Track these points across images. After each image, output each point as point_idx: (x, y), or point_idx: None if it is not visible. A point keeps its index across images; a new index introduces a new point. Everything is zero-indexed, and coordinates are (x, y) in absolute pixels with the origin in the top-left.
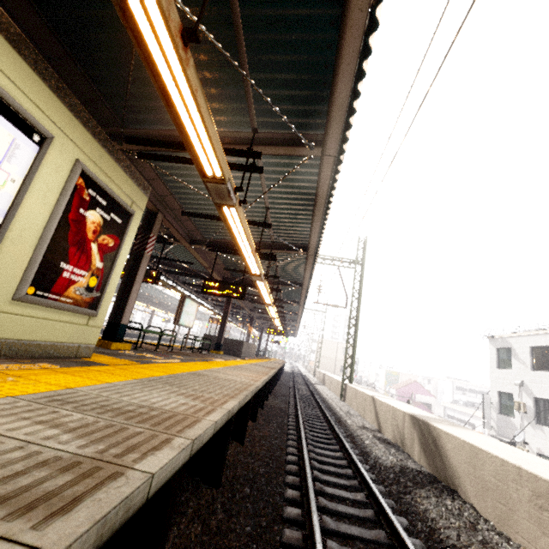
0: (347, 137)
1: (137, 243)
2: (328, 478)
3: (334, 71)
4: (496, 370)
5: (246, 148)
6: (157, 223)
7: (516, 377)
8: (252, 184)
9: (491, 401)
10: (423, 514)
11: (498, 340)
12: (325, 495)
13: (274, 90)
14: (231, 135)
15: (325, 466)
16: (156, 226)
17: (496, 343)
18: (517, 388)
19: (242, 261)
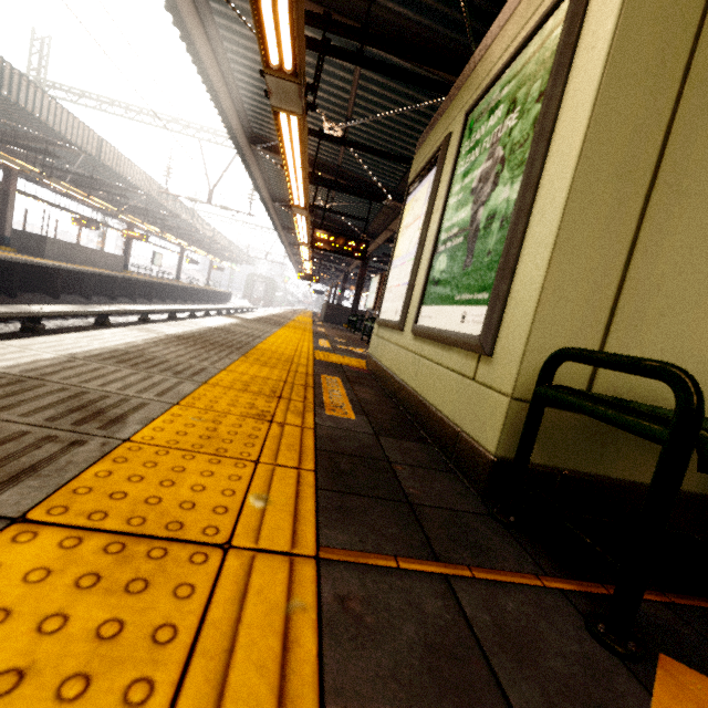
0: None
1: None
2: None
3: None
4: None
5: None
6: None
7: None
8: None
9: None
10: None
11: None
12: None
13: None
14: None
15: None
16: None
17: None
18: None
19: None
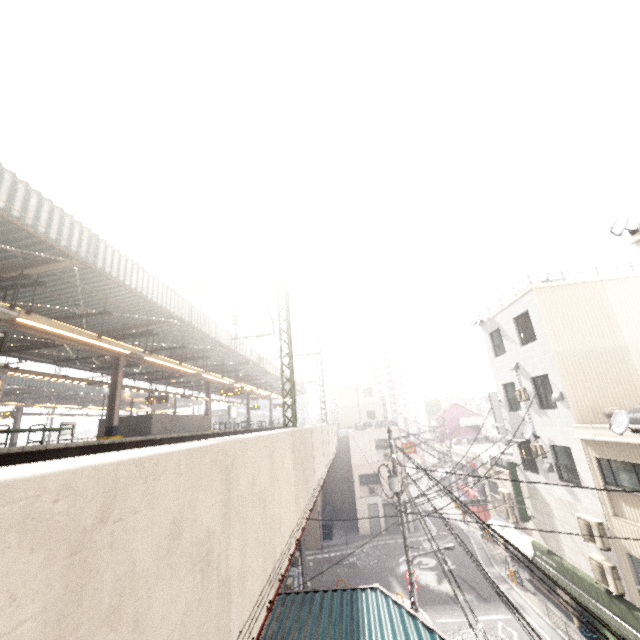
0: None
1: None
2: None
3: None
4: (494, 359)
5: None
6: None
7: (511, 360)
8: None
9: (500, 398)
10: None
11: (488, 323)
12: None
13: None
14: None
15: None
16: None
17: (487, 328)
18: (515, 373)
19: (58, 304)
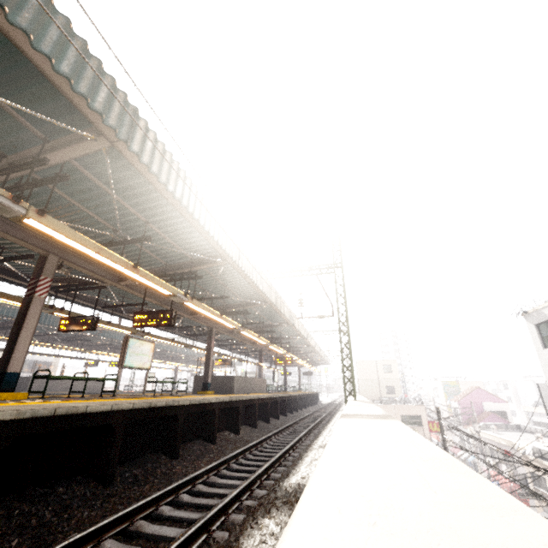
0: (97, 112)
1: (30, 288)
2: (178, 513)
3: (13, 44)
4: (542, 350)
5: (31, 158)
6: (50, 265)
7: None
8: (112, 201)
9: None
10: (240, 546)
11: (533, 314)
12: (141, 536)
13: (22, 92)
14: (31, 152)
15: (200, 498)
16: (49, 269)
17: (532, 319)
18: None
19: (191, 289)
